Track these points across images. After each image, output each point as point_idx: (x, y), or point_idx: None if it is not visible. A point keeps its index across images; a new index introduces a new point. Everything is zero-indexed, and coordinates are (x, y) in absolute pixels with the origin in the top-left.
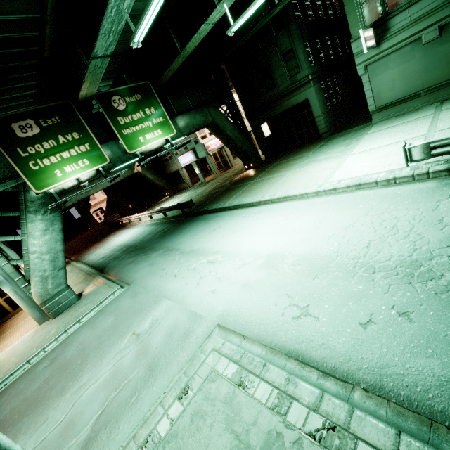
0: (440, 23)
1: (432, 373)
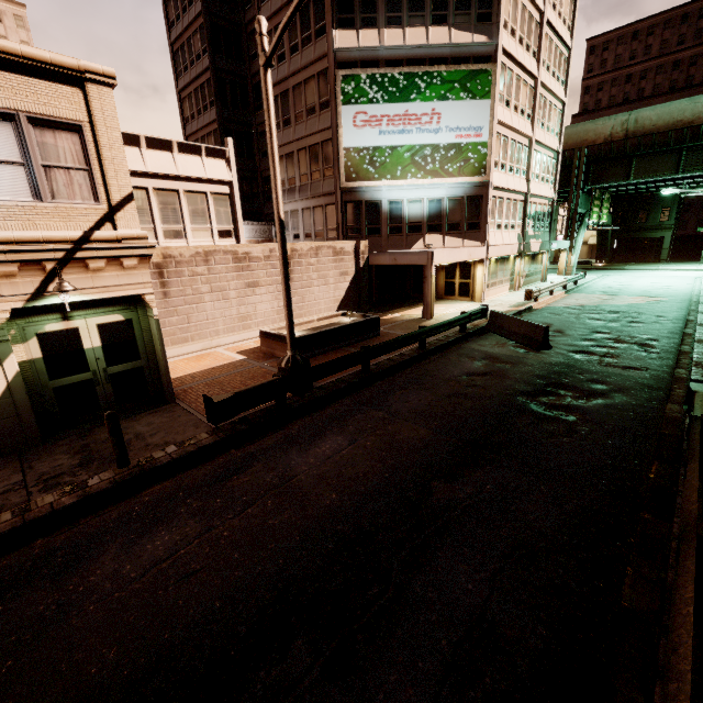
0: None
1: None
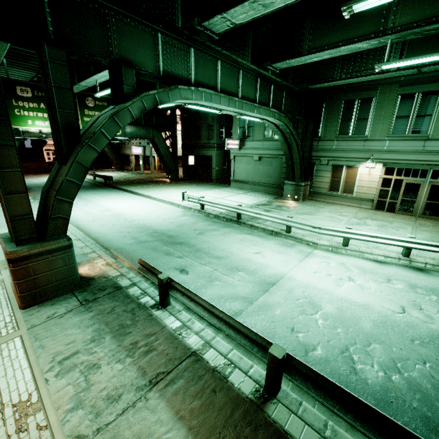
0: (259, 155)
1: (100, 231)
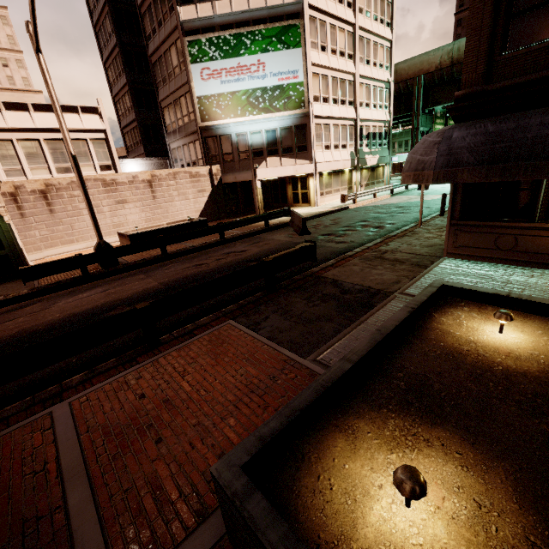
0: None
1: None
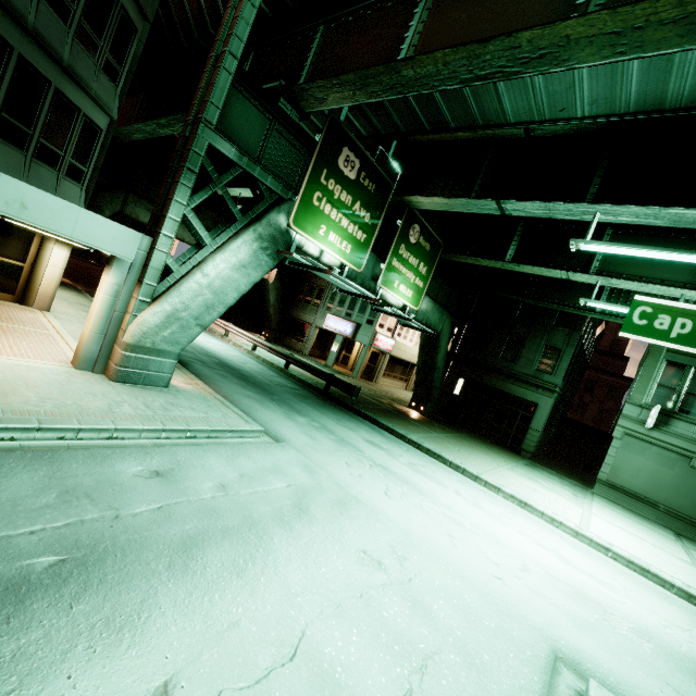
0: None
1: None
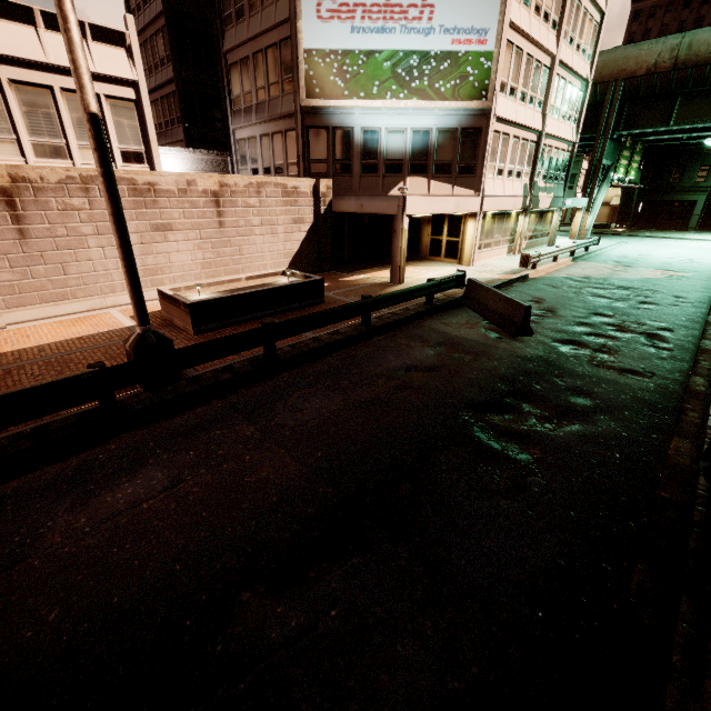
0: None
1: None
